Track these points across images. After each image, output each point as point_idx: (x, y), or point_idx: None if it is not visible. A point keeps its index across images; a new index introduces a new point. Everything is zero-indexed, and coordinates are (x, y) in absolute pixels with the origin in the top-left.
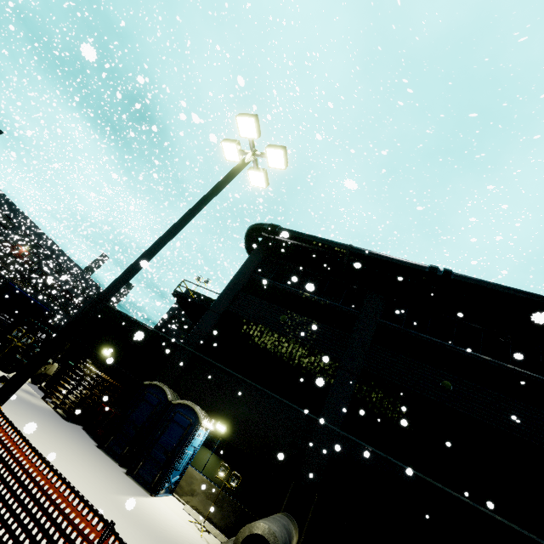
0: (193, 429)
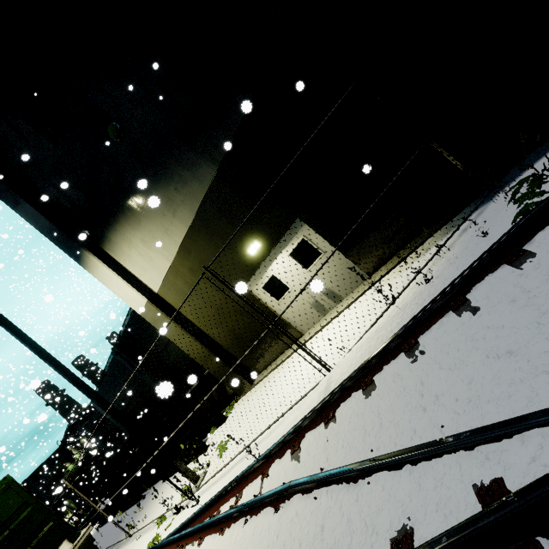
0: None
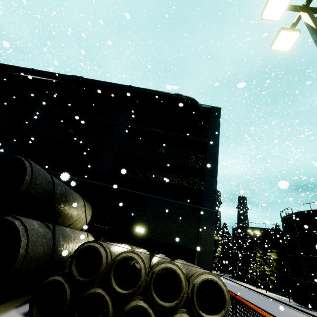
0: None
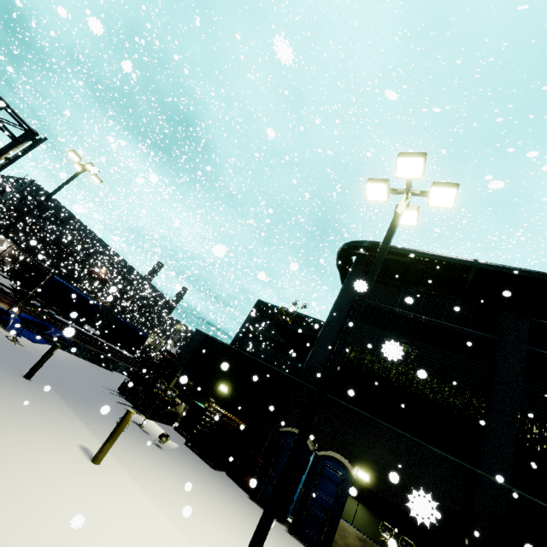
0: (347, 486)
